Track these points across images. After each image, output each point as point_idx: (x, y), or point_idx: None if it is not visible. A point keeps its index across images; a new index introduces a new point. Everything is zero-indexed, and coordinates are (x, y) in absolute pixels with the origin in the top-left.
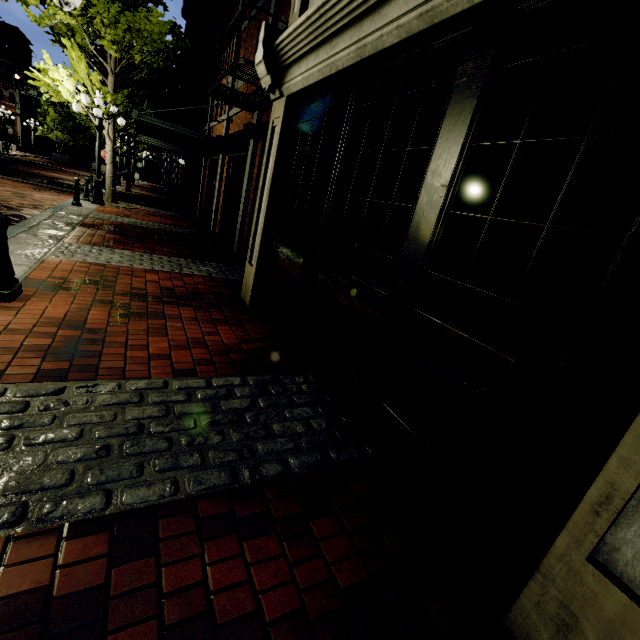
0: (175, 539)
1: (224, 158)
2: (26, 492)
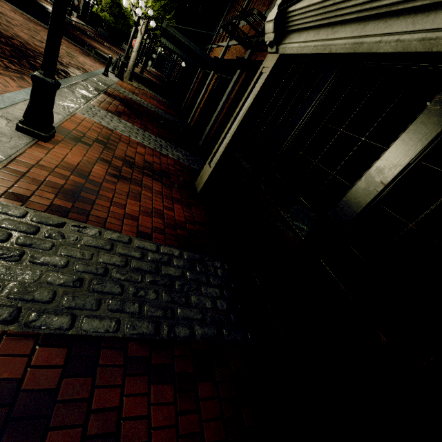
0: (108, 367)
1: (214, 74)
2: (22, 299)
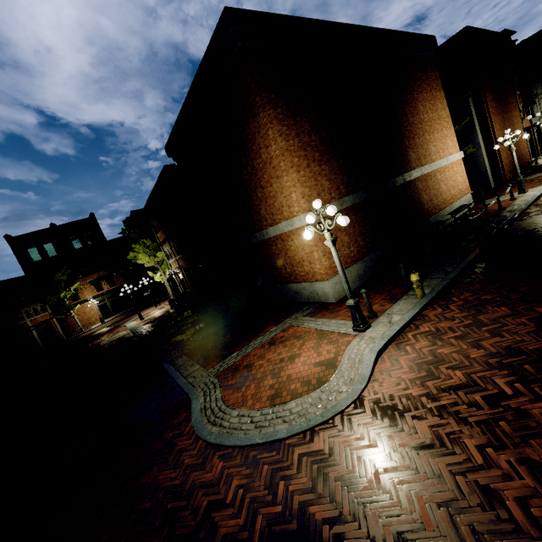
0: None
1: None
2: None
